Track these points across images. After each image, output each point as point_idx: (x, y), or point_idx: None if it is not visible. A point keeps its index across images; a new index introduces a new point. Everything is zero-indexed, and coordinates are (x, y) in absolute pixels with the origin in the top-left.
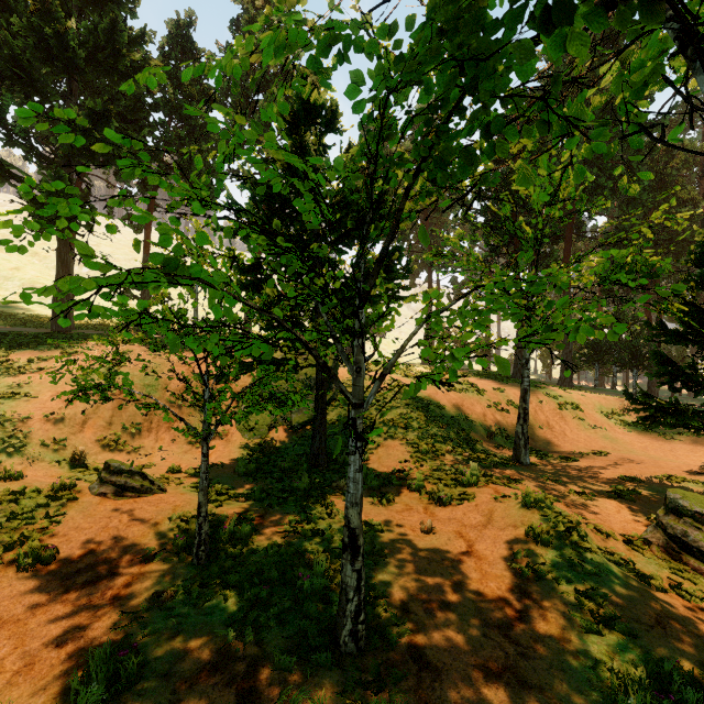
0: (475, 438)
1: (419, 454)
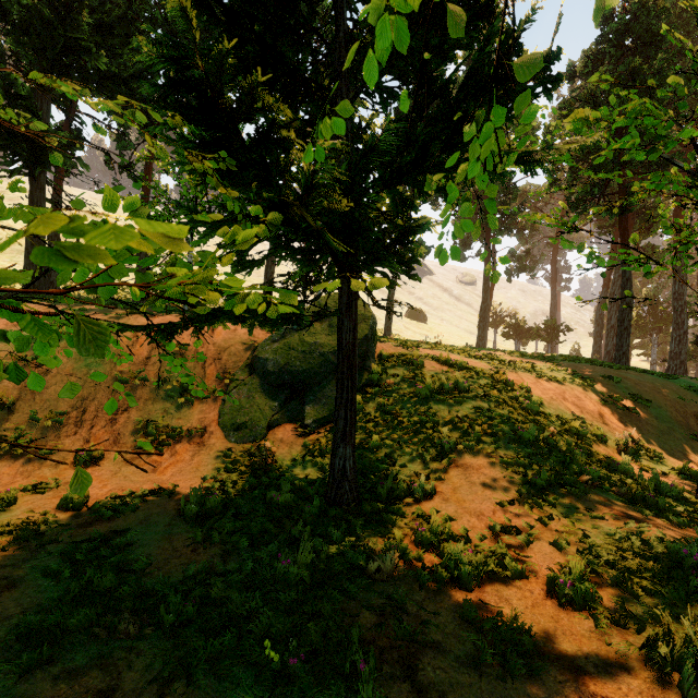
0: (601, 452)
1: (532, 488)
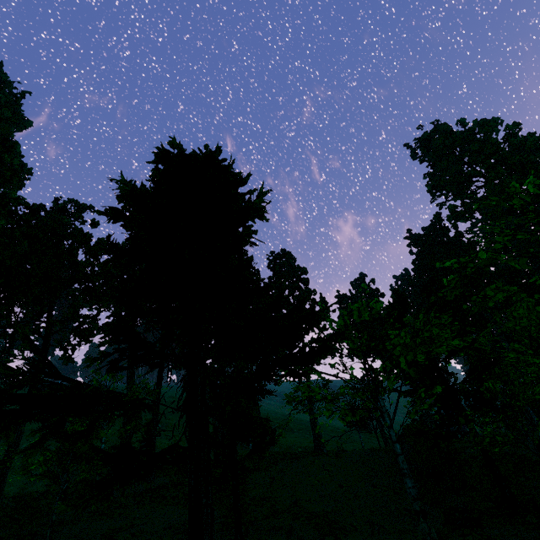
0: None
1: None
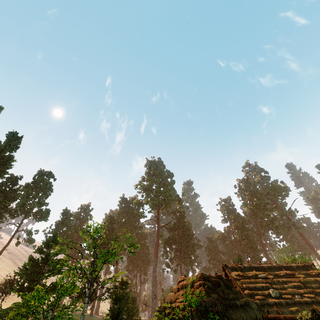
0: None
1: None
